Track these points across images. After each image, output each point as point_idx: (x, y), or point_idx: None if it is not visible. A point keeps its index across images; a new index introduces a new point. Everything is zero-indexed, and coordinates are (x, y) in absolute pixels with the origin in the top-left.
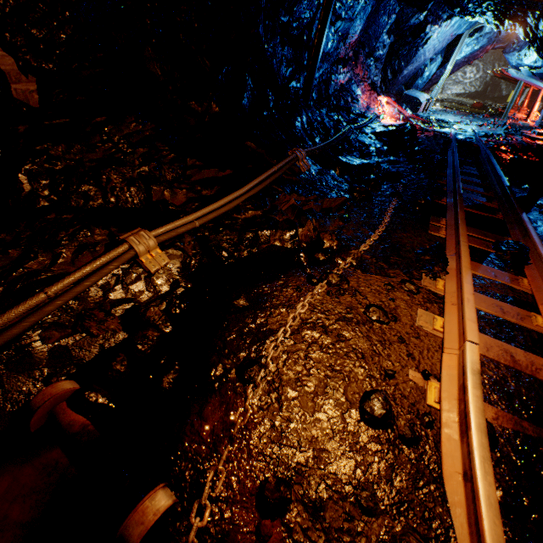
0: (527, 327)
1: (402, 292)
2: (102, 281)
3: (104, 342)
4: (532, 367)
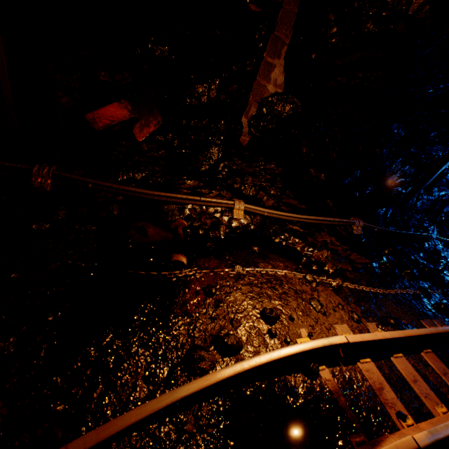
0: (425, 403)
1: (346, 314)
2: (216, 208)
3: (202, 224)
4: (389, 403)
